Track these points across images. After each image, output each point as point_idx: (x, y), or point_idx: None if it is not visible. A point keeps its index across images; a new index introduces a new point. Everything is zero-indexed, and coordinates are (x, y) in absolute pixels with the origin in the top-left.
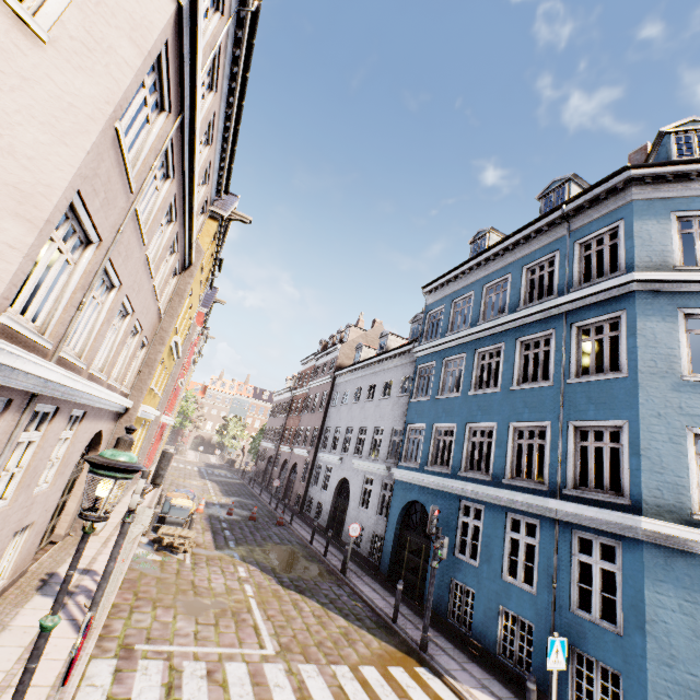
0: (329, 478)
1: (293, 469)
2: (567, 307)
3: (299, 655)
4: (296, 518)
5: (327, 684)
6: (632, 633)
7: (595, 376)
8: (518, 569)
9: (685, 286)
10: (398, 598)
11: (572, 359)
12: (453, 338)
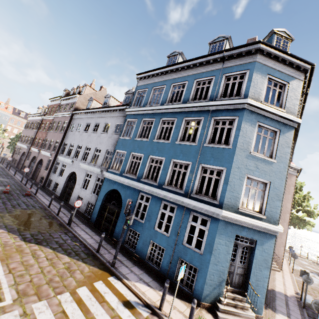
0: (64, 171)
1: (40, 162)
2: (212, 108)
3: (33, 296)
4: (40, 191)
5: (54, 313)
6: (206, 254)
7: (217, 145)
8: (163, 225)
9: (262, 112)
10: (101, 241)
11: (208, 134)
12: (150, 109)
